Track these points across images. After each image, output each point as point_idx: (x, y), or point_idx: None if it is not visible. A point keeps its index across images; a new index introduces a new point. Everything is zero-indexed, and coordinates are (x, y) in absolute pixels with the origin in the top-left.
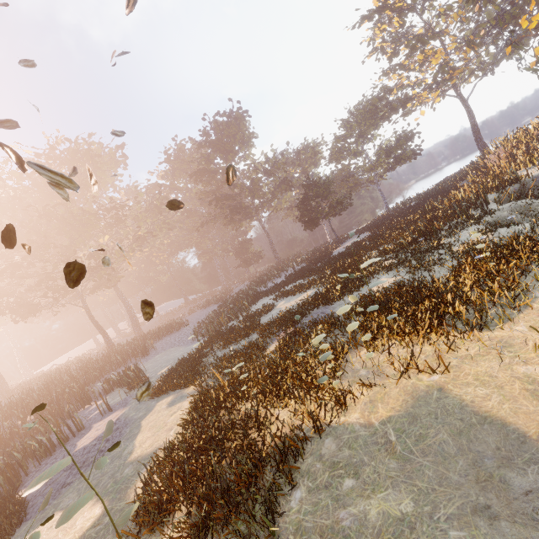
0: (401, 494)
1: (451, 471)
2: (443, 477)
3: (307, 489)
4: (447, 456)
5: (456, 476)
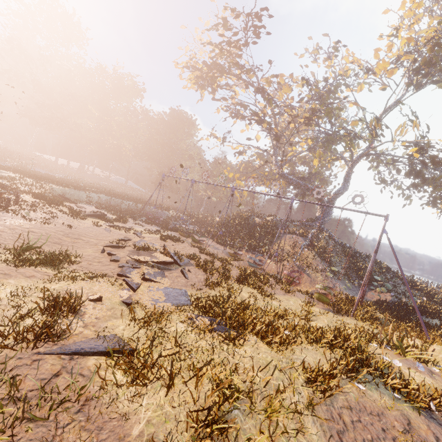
0: None
1: None
2: None
3: None
4: None
5: None
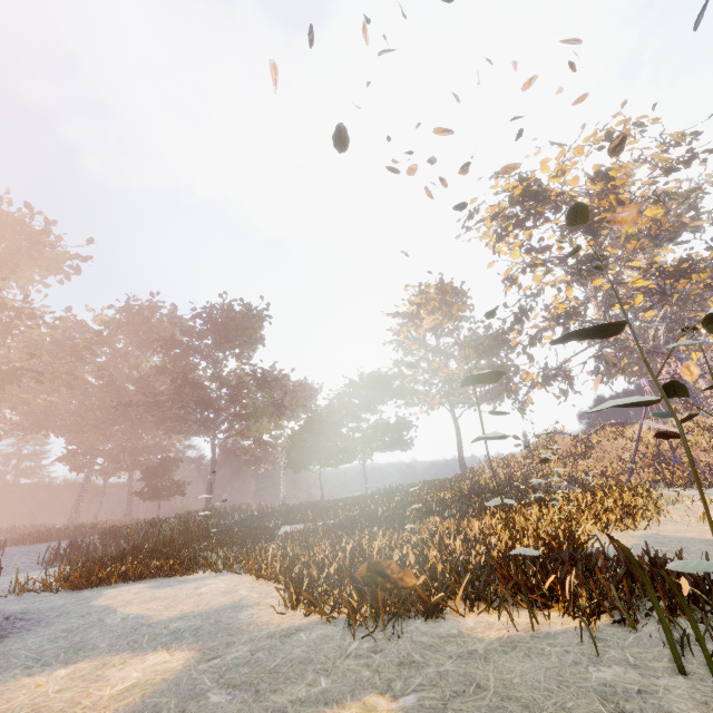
0: None
1: None
2: None
3: None
4: None
5: None
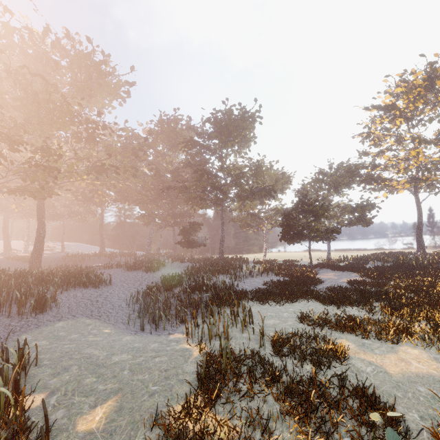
0: None
1: None
2: None
3: None
4: None
5: None
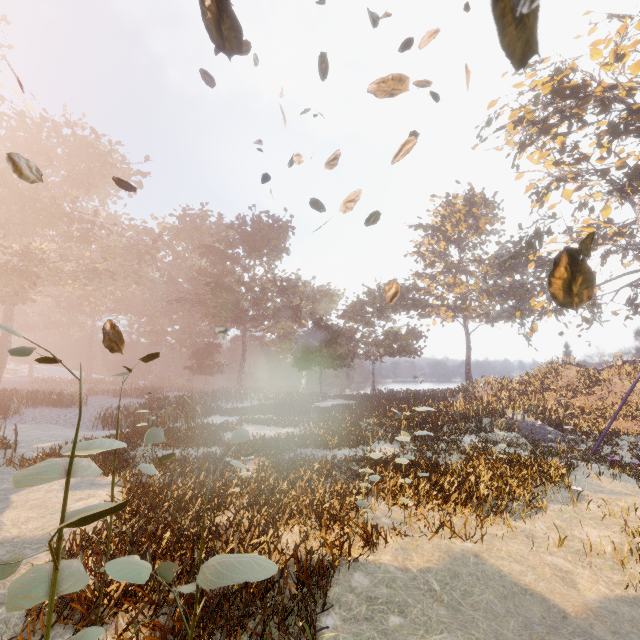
0: (459, 639)
1: (505, 629)
2: (498, 633)
3: (342, 618)
4: (498, 615)
5: (511, 634)
